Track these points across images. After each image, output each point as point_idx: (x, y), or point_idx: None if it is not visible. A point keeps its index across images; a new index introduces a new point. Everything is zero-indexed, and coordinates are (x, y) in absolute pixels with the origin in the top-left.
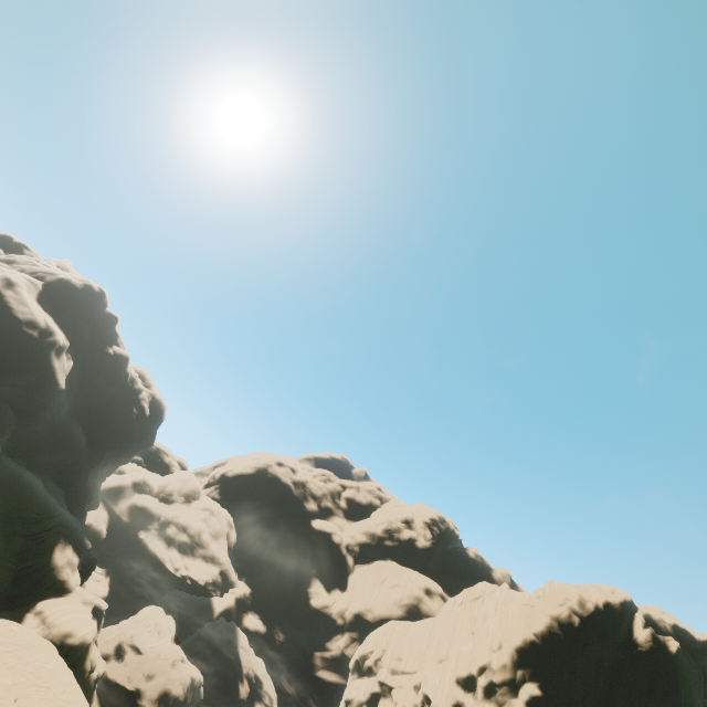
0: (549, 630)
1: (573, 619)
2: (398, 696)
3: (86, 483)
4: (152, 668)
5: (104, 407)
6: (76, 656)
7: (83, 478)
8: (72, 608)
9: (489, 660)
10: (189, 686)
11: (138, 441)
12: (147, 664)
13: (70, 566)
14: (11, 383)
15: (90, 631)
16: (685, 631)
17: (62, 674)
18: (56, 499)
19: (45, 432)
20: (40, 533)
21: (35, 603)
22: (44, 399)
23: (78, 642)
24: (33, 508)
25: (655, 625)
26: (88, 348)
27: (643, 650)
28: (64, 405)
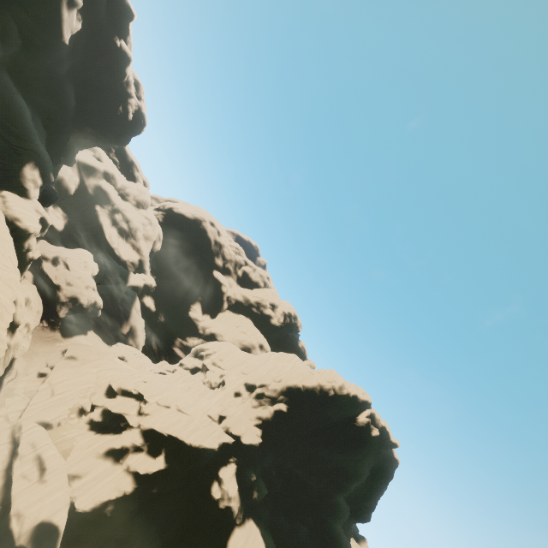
0: (313, 389)
1: (331, 391)
2: (209, 374)
3: (67, 142)
4: (73, 281)
5: (98, 89)
6: (20, 235)
7: (65, 135)
8: (26, 207)
9: (270, 383)
10: (92, 304)
11: (115, 135)
12: (70, 277)
13: (34, 182)
14: (22, 5)
15: (33, 226)
16: (388, 433)
17: (3, 232)
18: (39, 134)
19: (44, 75)
20: (19, 147)
21: (2, 190)
22: (48, 42)
23: (23, 227)
24: (18, 126)
25: (373, 420)
26: (100, 26)
27: (357, 425)
28: (64, 62)
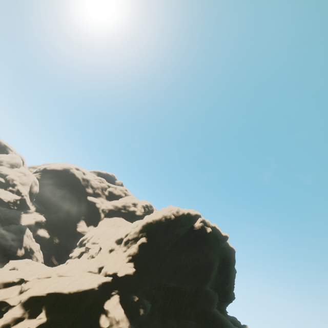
0: (160, 220)
1: (172, 216)
2: (90, 251)
3: None
4: None
5: None
6: None
7: None
8: None
9: (131, 231)
10: None
11: None
12: None
13: None
14: None
15: None
16: (218, 230)
17: None
18: None
19: None
20: None
21: None
22: None
23: None
24: None
25: (205, 224)
26: None
27: (196, 229)
28: None
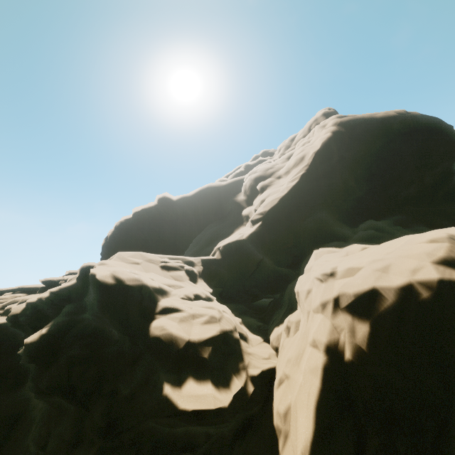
0: None
1: None
2: None
3: None
4: None
5: None
6: None
7: None
8: None
9: None
10: None
11: None
12: None
13: None
14: None
15: None
16: None
17: None
18: None
19: None
20: None
21: None
22: None
23: None
24: None
25: None
26: None
27: None
28: None
